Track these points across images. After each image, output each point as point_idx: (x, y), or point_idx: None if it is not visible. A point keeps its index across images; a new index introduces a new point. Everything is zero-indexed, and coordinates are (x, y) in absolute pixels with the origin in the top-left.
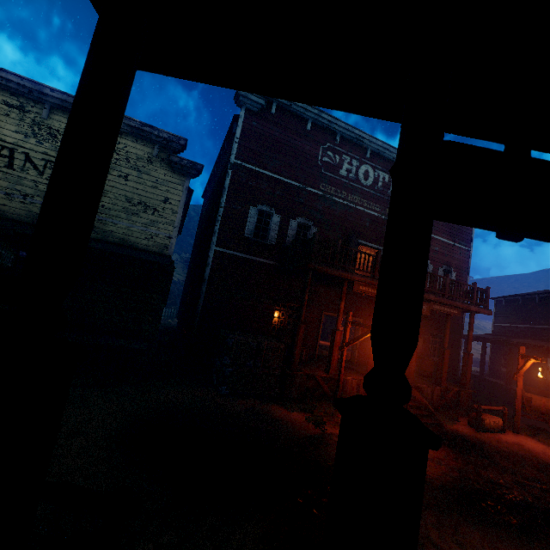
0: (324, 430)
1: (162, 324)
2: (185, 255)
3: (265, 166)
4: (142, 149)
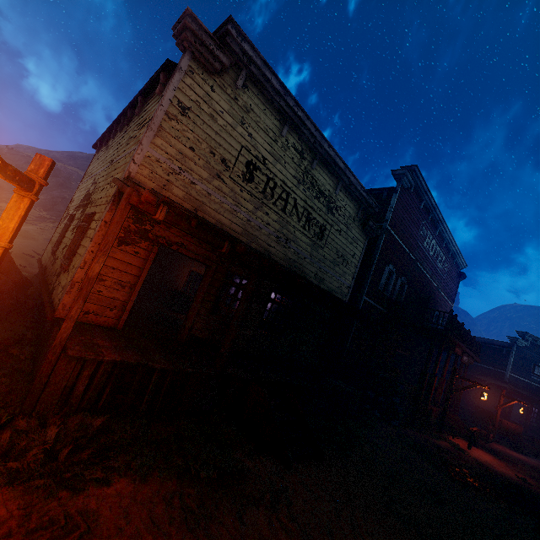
0: (470, 456)
1: None
2: None
3: (398, 233)
4: (352, 209)
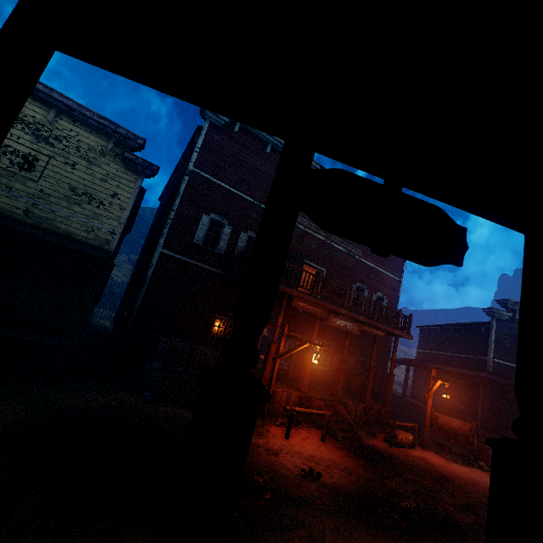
0: None
1: (96, 326)
2: (134, 257)
3: (223, 178)
4: (96, 141)
